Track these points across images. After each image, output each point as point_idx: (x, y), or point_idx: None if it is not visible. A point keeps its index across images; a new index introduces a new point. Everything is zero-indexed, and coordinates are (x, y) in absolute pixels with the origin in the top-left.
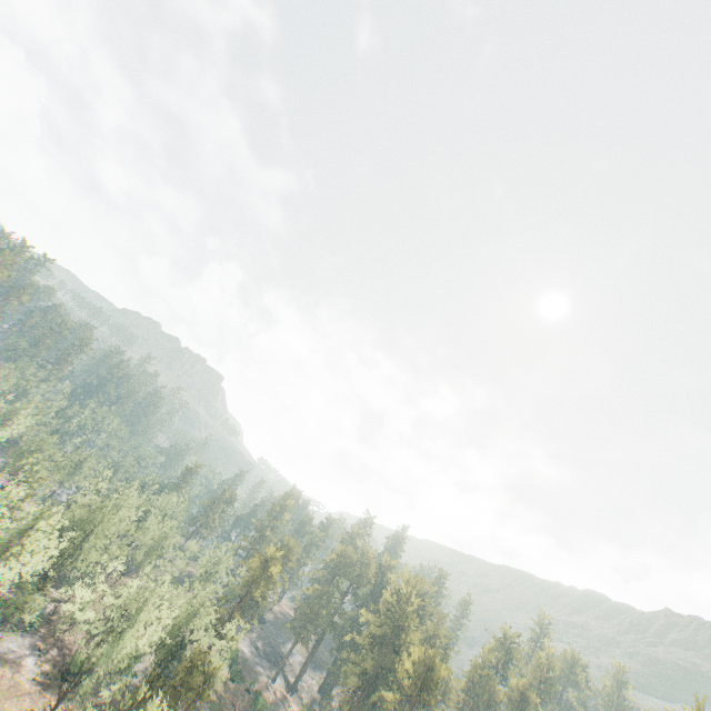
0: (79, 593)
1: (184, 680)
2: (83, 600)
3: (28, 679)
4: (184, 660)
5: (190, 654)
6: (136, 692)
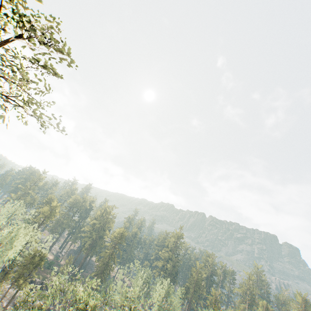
0: None
1: (31, 262)
2: None
3: None
4: (30, 255)
5: (33, 252)
6: (1, 274)
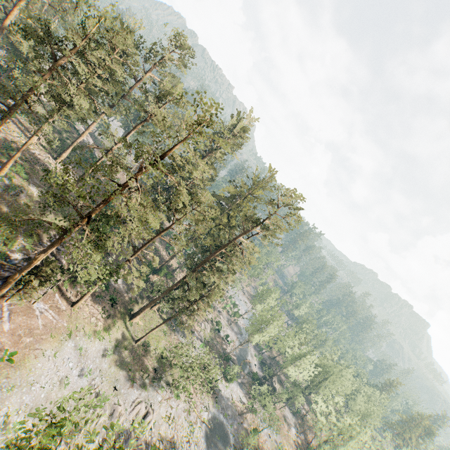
0: (319, 402)
1: None
2: (321, 408)
3: (292, 437)
4: None
5: None
6: None
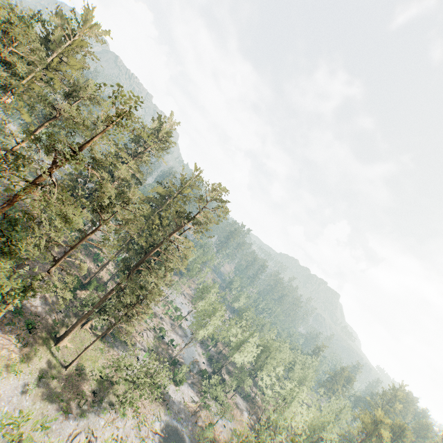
0: (264, 378)
1: None
2: (266, 382)
3: (245, 421)
4: None
5: None
6: None
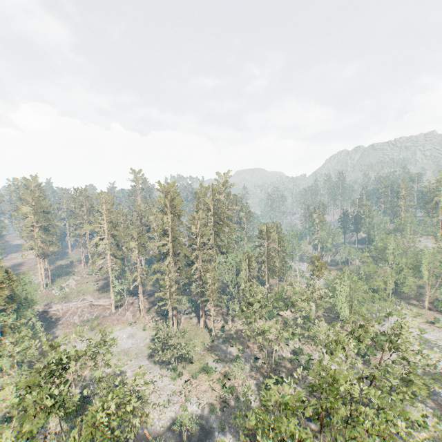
0: None
1: None
2: None
3: None
4: None
5: None
6: None
